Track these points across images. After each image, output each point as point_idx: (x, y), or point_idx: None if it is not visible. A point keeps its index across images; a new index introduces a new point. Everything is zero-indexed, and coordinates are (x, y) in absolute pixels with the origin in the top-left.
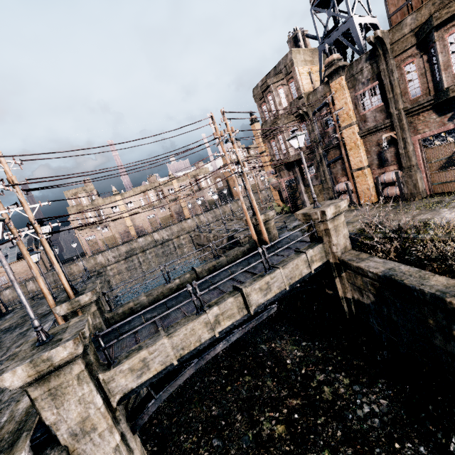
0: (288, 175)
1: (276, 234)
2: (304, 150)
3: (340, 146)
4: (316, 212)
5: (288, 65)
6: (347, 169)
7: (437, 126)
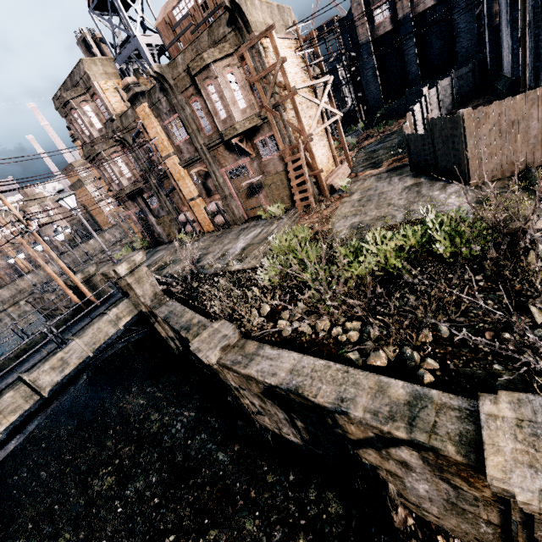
0: (134, 206)
1: (108, 289)
2: (138, 179)
3: (169, 177)
4: (109, 272)
5: (85, 78)
6: (183, 200)
7: (233, 161)
